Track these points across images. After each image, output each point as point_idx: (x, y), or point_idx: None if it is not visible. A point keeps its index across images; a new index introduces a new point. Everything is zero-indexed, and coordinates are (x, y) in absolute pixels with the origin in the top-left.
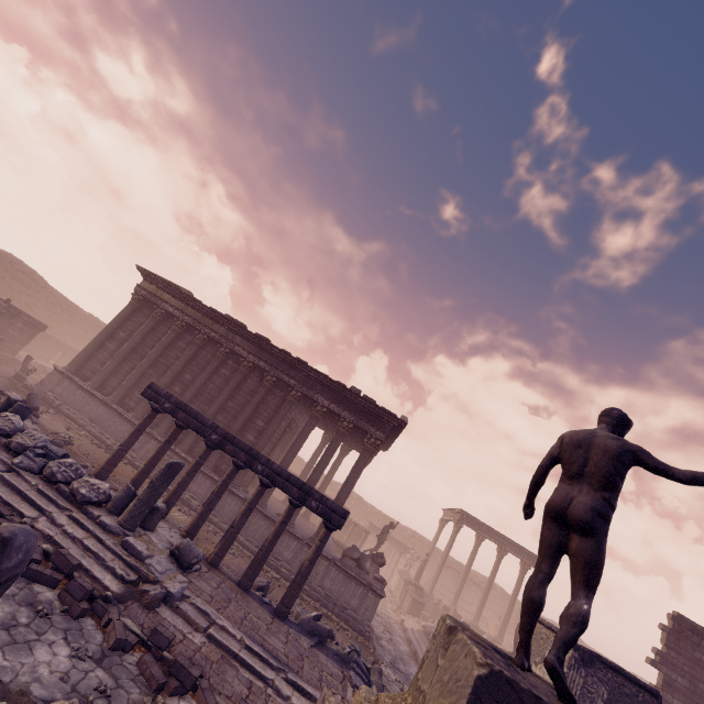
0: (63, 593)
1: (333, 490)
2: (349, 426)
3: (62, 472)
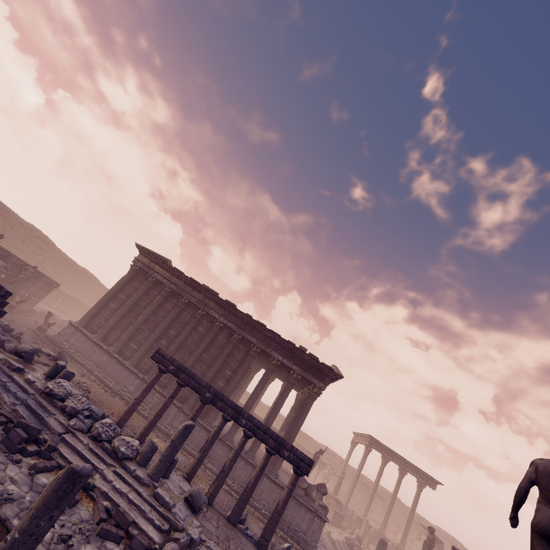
0: (126, 549)
1: (265, 412)
2: (297, 377)
3: (105, 432)
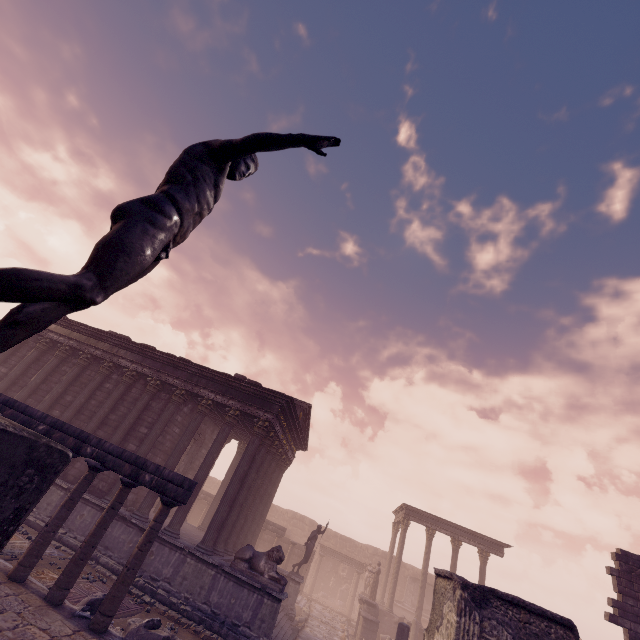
0: None
1: (284, 519)
2: (235, 413)
3: None
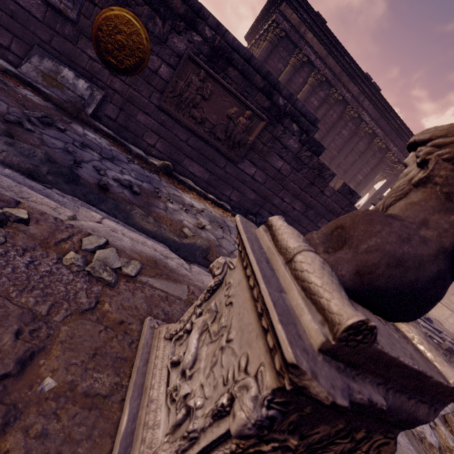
0: None
1: None
2: None
3: None
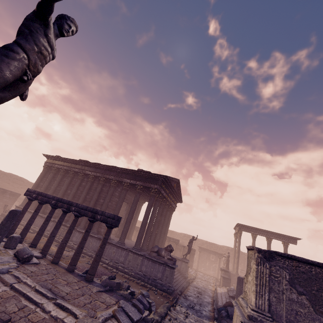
0: None
1: (180, 237)
2: (140, 187)
3: None
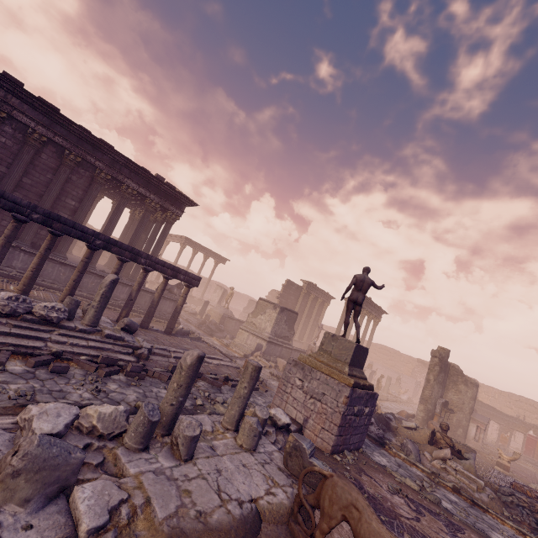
0: (128, 373)
1: None
2: (156, 206)
3: (18, 306)
